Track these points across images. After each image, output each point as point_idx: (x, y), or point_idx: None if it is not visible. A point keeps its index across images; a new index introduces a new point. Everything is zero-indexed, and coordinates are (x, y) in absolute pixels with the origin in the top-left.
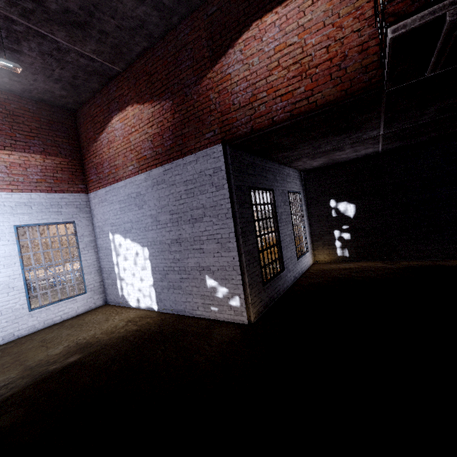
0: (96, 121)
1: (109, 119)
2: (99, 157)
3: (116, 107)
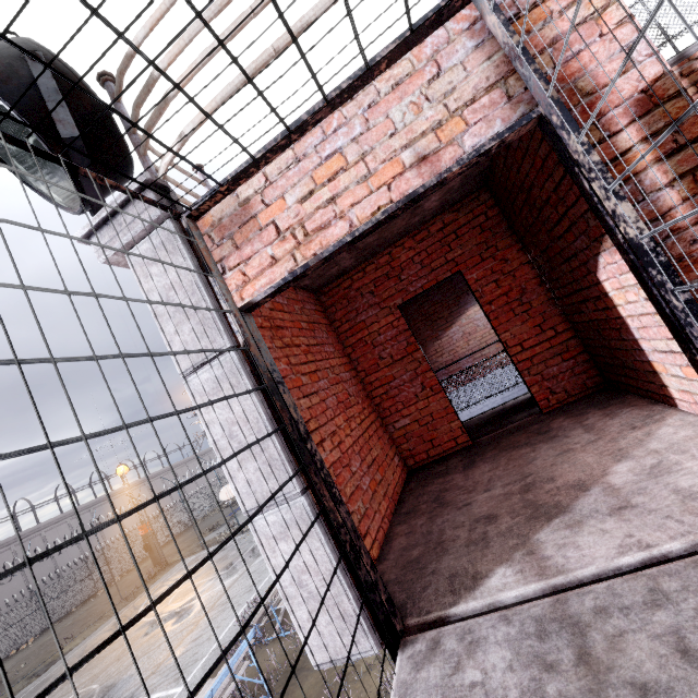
0: (434, 319)
1: (461, 312)
2: (449, 354)
3: (471, 298)
